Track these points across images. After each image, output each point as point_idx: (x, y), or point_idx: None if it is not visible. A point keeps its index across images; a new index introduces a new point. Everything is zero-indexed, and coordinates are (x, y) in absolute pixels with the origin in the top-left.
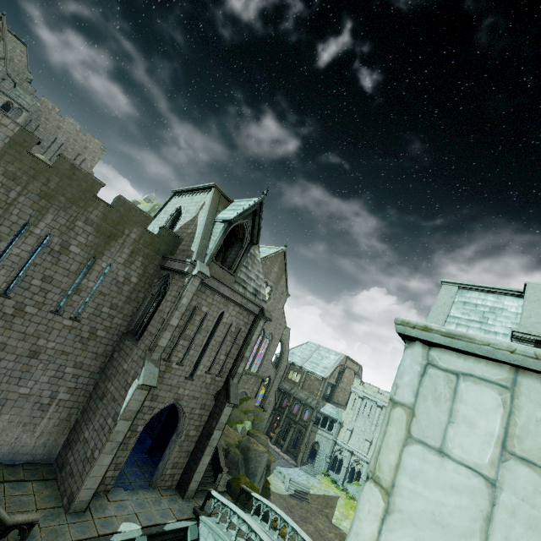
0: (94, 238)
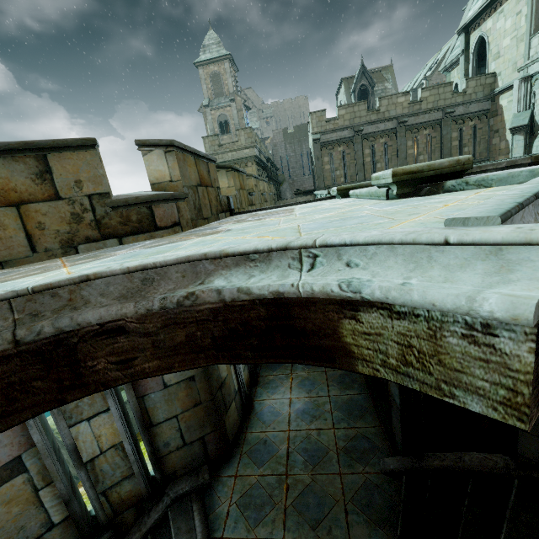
0: None
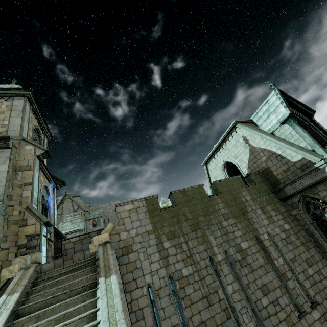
0: (240, 224)
